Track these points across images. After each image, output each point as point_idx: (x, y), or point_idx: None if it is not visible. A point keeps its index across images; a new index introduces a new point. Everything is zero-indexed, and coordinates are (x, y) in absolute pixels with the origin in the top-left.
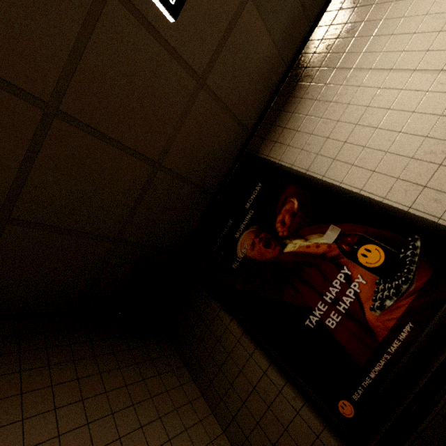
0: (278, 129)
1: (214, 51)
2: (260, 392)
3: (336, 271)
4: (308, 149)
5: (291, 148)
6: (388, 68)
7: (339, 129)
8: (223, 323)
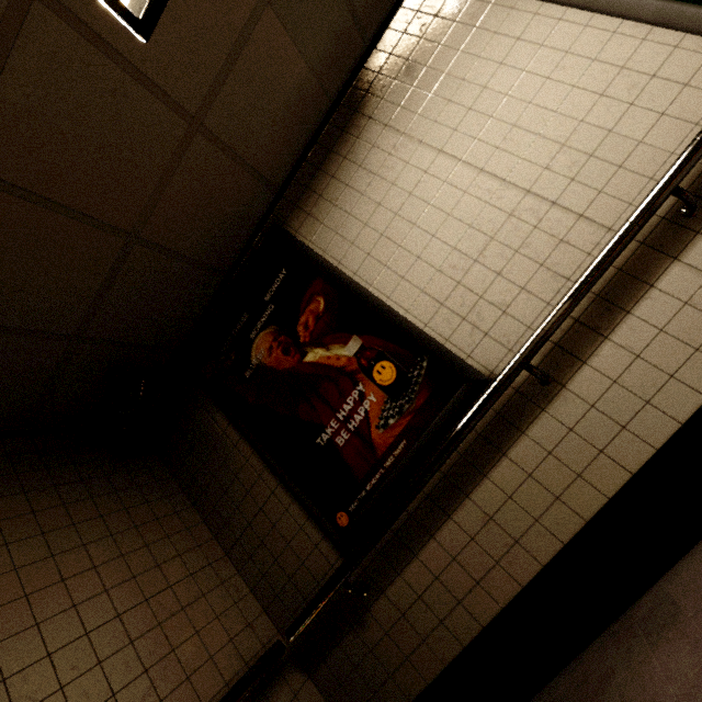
0: (313, 196)
1: (215, 80)
2: (267, 512)
3: (352, 387)
4: (343, 234)
5: (325, 228)
6: (438, 148)
7: (379, 216)
8: (231, 442)
